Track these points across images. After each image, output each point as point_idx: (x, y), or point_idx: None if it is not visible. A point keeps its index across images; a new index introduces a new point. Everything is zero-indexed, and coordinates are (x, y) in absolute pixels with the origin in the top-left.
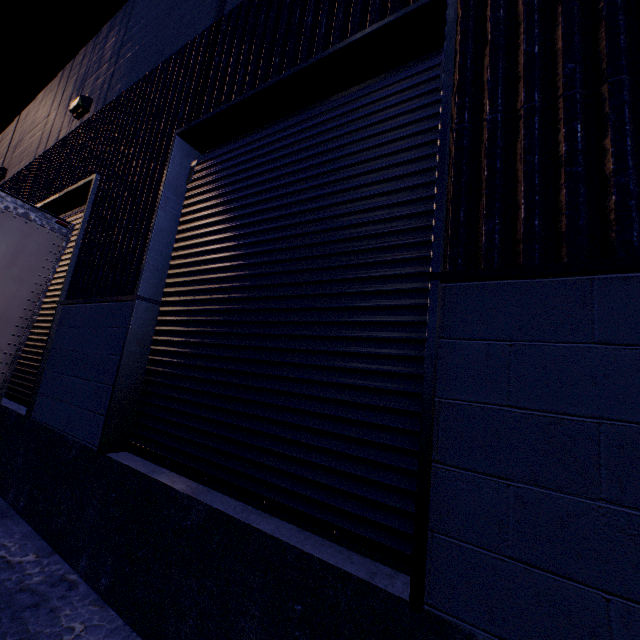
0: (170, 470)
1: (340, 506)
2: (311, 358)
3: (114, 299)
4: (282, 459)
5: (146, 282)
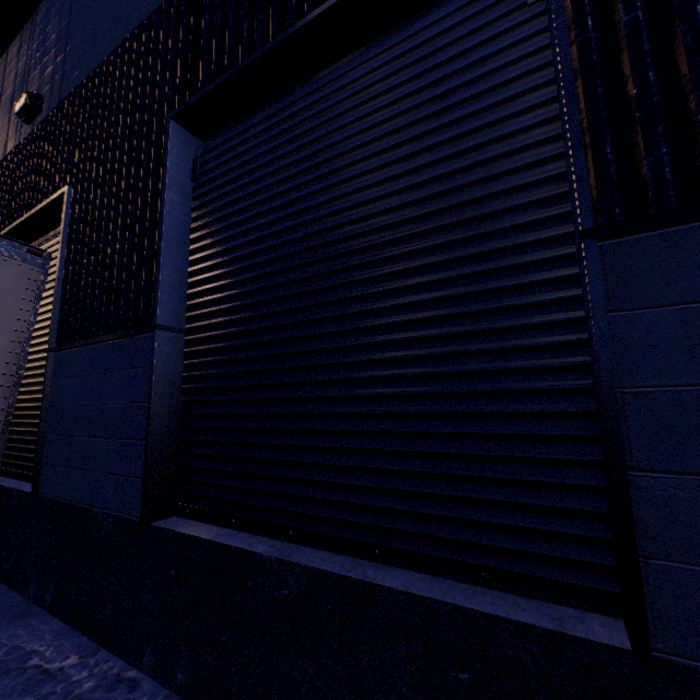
0: (239, 530)
1: (484, 542)
2: (408, 367)
3: (125, 334)
4: (391, 496)
5: (164, 307)
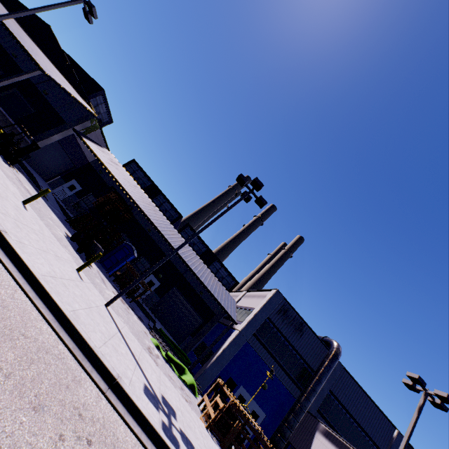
0: None
1: None
2: None
3: None
4: None
5: None
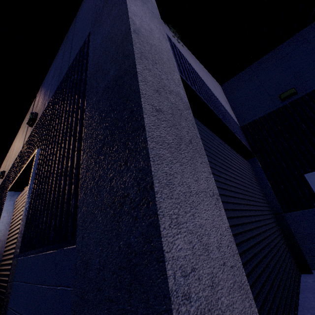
0: None
1: None
2: None
3: None
4: None
5: None
